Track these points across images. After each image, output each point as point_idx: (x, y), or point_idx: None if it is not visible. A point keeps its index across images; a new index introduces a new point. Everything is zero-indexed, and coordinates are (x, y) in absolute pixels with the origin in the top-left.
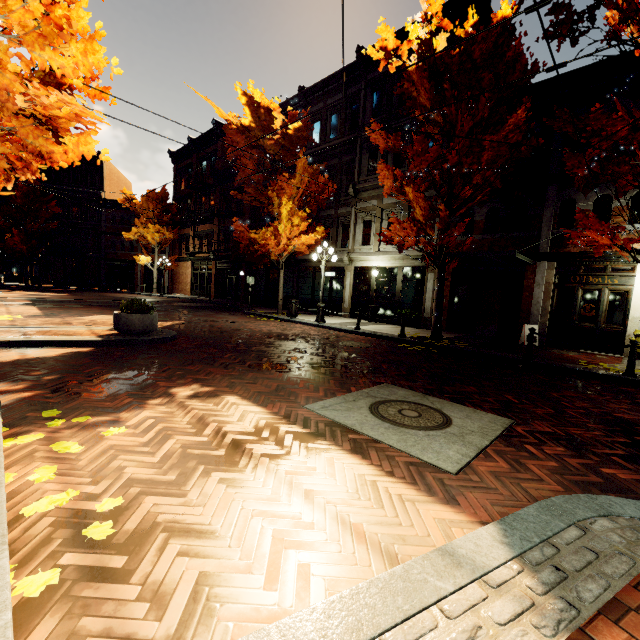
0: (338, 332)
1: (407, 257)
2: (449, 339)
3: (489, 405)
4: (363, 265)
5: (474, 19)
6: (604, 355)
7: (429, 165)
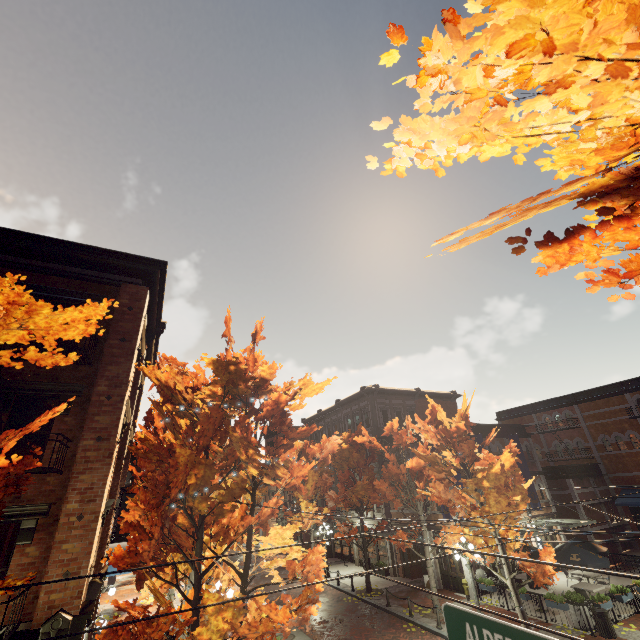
0: (328, 587)
1: (374, 522)
2: (380, 590)
3: (316, 634)
4: (358, 525)
5: (347, 434)
6: (460, 597)
7: (335, 503)
